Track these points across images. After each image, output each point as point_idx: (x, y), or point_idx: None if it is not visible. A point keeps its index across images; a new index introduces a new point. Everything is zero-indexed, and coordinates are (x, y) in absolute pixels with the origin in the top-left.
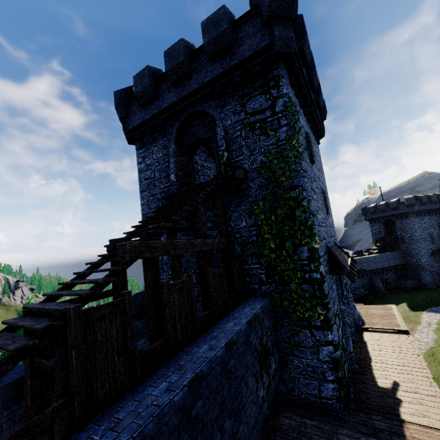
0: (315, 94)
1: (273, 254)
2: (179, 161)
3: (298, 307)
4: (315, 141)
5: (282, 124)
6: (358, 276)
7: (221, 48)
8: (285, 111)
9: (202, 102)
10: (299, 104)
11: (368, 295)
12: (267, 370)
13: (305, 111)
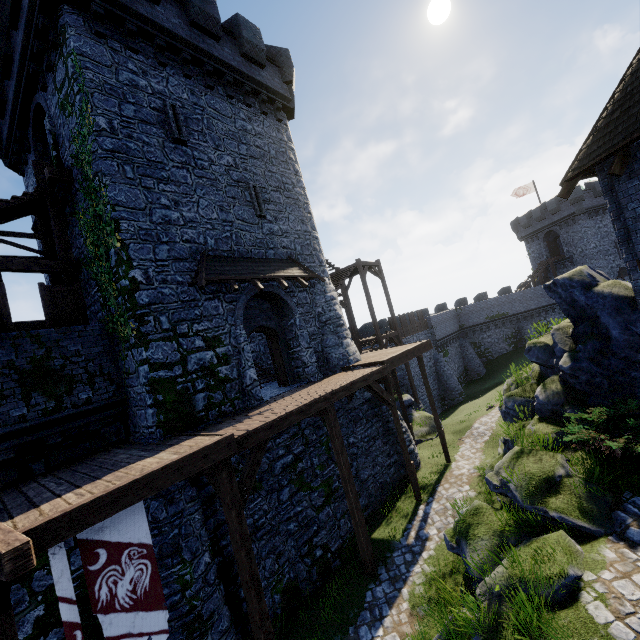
0: (239, 43)
1: (94, 267)
2: (40, 180)
3: (117, 326)
4: (264, 116)
5: (75, 92)
6: (496, 325)
7: (9, 7)
8: (76, 73)
9: (37, 91)
10: (154, 62)
11: (512, 352)
12: (56, 395)
13: (183, 70)
